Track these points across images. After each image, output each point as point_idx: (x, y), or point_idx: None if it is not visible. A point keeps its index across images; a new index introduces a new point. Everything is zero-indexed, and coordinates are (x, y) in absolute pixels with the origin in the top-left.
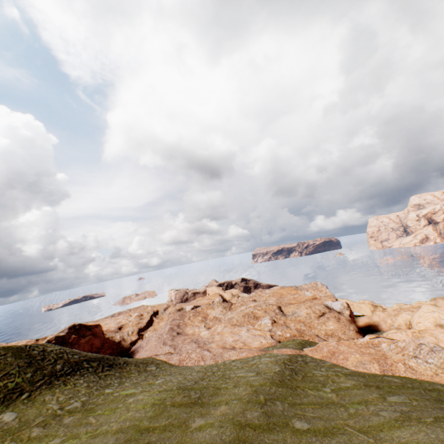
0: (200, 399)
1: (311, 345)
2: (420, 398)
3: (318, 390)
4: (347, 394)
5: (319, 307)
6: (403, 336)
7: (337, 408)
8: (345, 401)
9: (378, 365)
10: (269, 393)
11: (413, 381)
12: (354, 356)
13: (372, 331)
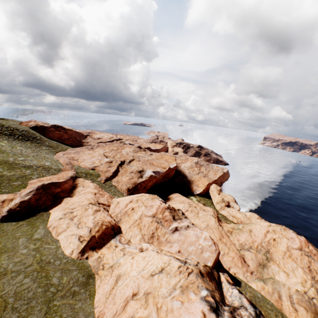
0: None
1: (86, 175)
2: None
3: None
4: None
5: (136, 169)
6: (88, 190)
7: None
8: None
9: (36, 181)
10: None
11: (14, 187)
12: (48, 177)
13: None
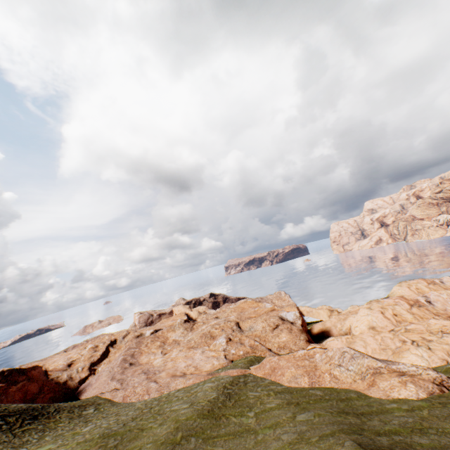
0: (117, 447)
1: (260, 362)
2: (324, 413)
3: (242, 416)
4: (265, 417)
5: (274, 320)
6: (339, 342)
7: (248, 436)
8: (260, 426)
9: (308, 377)
10: (190, 429)
11: (333, 392)
12: (290, 370)
13: (324, 337)
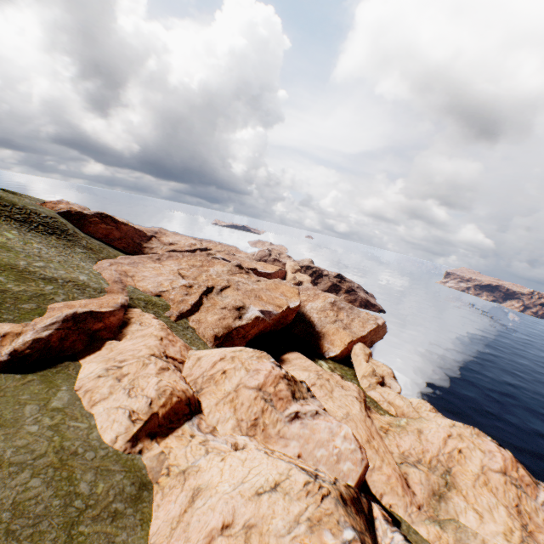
0: None
1: (146, 304)
2: None
3: None
4: None
5: (232, 302)
6: (149, 331)
7: None
8: None
9: (61, 306)
10: None
11: (23, 312)
12: (83, 301)
13: None
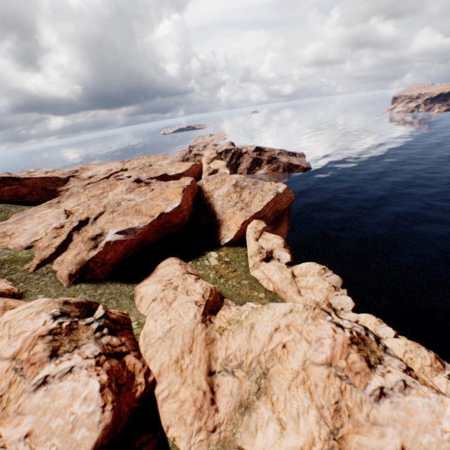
0: None
1: (3, 265)
2: None
3: None
4: None
5: (90, 233)
6: None
7: None
8: None
9: None
10: None
11: None
12: None
13: (131, 279)
